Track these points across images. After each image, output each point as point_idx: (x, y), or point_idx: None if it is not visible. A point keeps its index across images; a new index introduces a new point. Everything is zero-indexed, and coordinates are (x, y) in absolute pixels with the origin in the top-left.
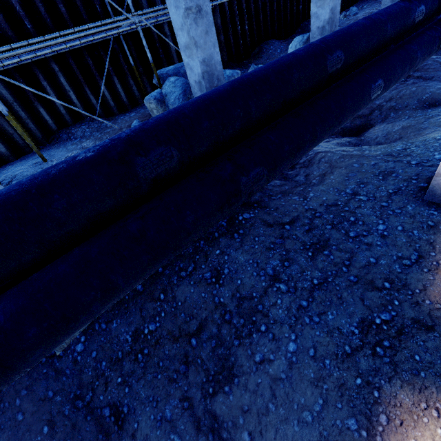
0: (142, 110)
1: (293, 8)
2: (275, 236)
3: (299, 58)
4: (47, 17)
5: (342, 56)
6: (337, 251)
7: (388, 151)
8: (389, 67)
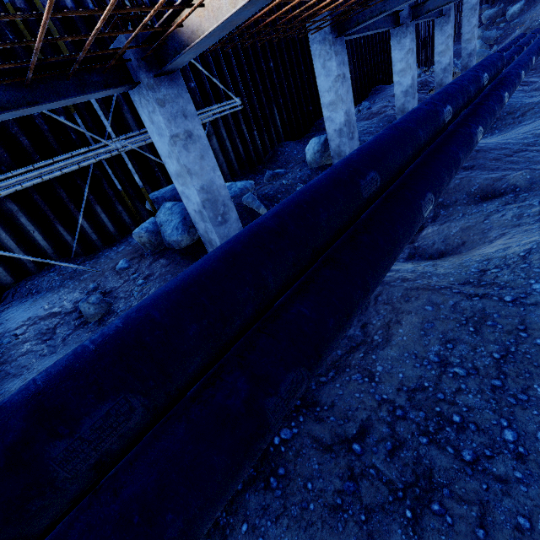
0: (134, 241)
1: (304, 109)
2: (341, 475)
3: (324, 192)
4: (3, 153)
5: (377, 176)
6: (454, 500)
7: (463, 277)
8: (434, 177)
